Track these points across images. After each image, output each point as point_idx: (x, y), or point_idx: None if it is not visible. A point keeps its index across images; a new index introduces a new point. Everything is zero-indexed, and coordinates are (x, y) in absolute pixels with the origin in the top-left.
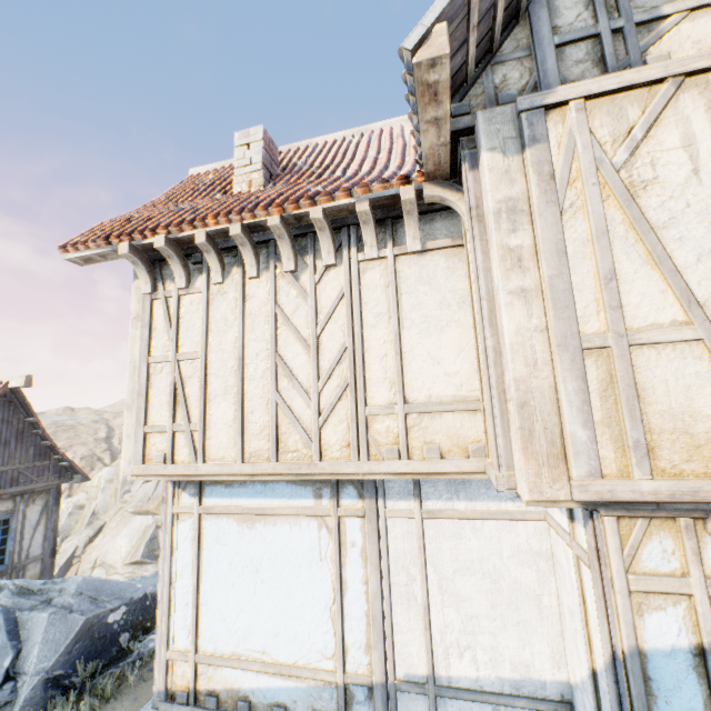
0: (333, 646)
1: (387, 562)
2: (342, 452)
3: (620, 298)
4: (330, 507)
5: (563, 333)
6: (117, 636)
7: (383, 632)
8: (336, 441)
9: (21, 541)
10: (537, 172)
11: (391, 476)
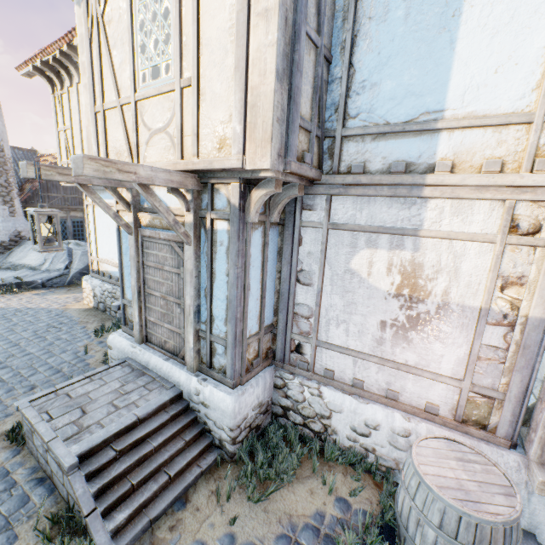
0: None
1: None
2: None
3: (102, 87)
4: None
5: (91, 105)
6: None
7: None
8: None
9: None
10: (84, 18)
11: None
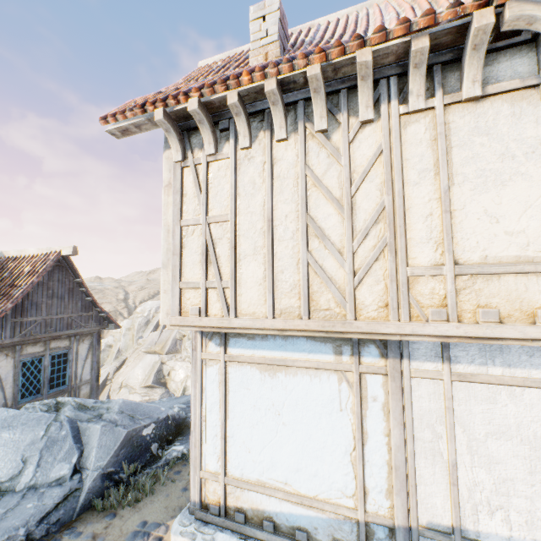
0: (353, 487)
1: (411, 419)
2: (379, 312)
3: None
4: (350, 363)
5: None
6: (149, 445)
7: (406, 482)
8: (371, 301)
9: (76, 369)
10: None
11: (433, 338)
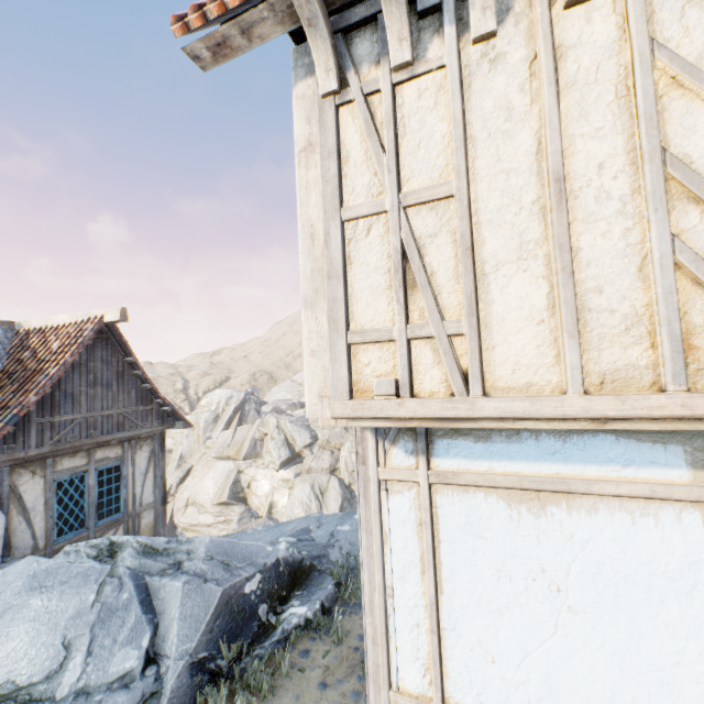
0: None
1: None
2: None
3: None
4: None
5: None
6: (255, 608)
7: None
8: None
9: (133, 489)
10: None
11: None
